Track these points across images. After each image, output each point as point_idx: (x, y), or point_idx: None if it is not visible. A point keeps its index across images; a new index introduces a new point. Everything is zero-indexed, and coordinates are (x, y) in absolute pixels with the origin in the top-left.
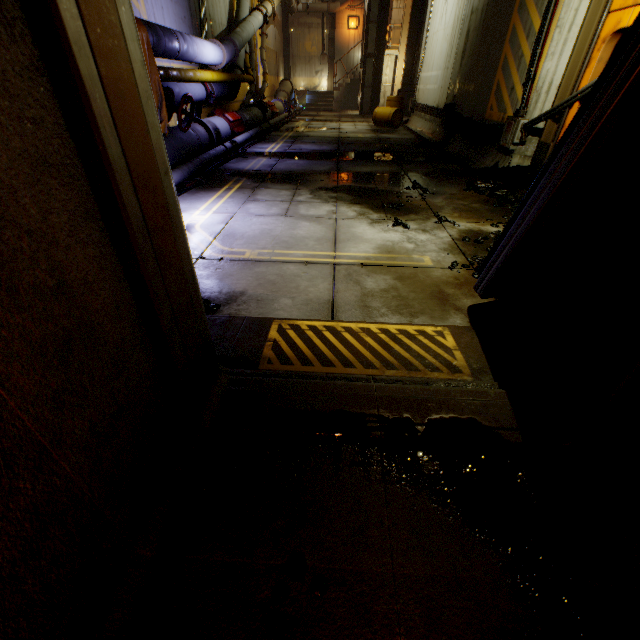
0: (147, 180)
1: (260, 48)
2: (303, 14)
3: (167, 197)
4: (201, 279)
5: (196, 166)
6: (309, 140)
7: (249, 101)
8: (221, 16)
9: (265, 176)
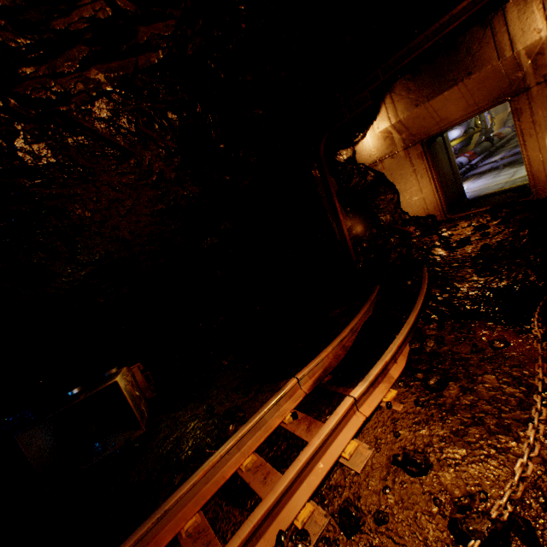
0: (455, 167)
1: None
2: None
3: (457, 169)
4: None
5: None
6: None
7: (480, 140)
8: None
9: (487, 171)
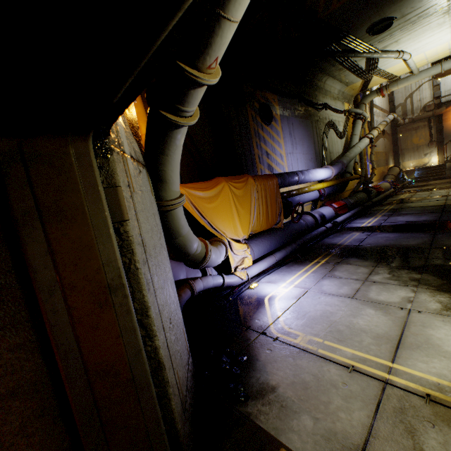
0: (109, 369)
1: (369, 154)
2: (409, 124)
3: (134, 371)
4: (252, 357)
5: (298, 245)
6: (407, 211)
7: (357, 188)
8: (338, 148)
9: (350, 251)
